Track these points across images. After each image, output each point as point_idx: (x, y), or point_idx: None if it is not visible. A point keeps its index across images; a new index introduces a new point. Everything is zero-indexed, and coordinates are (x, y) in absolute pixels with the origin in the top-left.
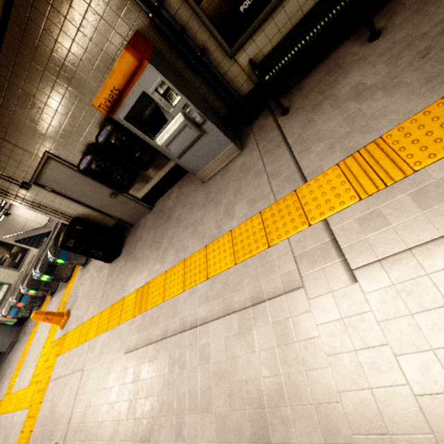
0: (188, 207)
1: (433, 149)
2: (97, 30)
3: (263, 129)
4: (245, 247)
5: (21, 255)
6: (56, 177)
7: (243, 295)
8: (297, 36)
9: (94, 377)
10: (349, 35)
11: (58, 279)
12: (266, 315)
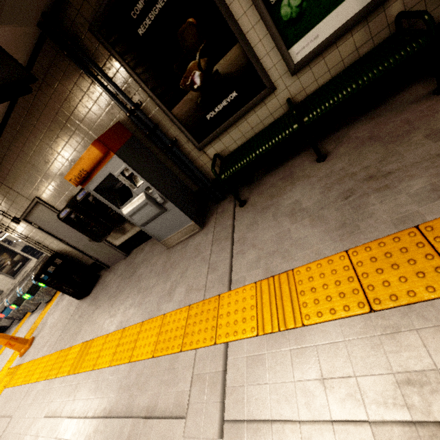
0: (149, 269)
1: (323, 307)
2: (85, 118)
3: (223, 213)
4: (166, 340)
5: (22, 264)
6: (43, 217)
7: (144, 399)
8: (252, 147)
9: (14, 433)
10: (307, 148)
11: (39, 299)
12: (149, 437)
